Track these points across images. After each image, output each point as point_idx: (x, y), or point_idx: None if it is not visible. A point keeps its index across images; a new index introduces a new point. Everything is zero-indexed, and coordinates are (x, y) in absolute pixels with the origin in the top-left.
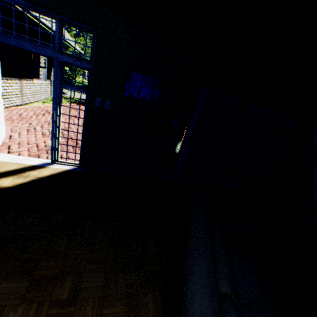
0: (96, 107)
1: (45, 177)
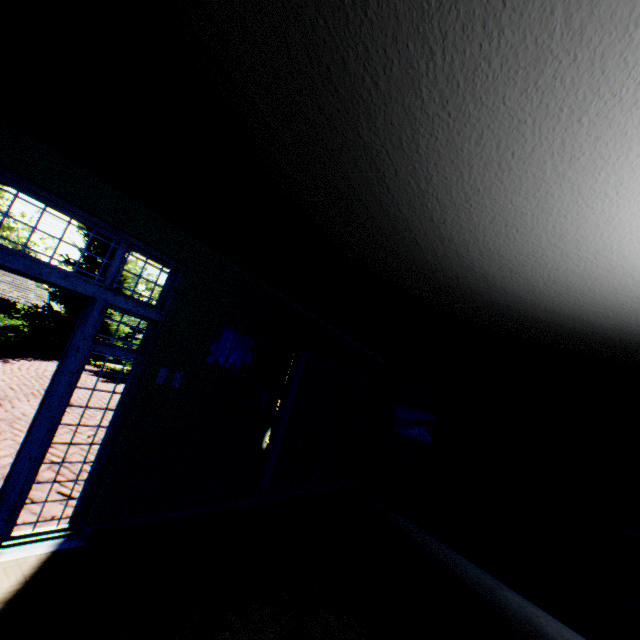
0: (157, 385)
1: (19, 593)
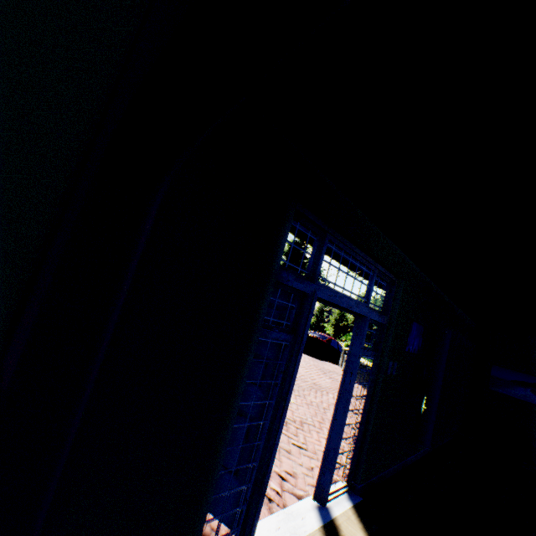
0: (387, 375)
1: None
